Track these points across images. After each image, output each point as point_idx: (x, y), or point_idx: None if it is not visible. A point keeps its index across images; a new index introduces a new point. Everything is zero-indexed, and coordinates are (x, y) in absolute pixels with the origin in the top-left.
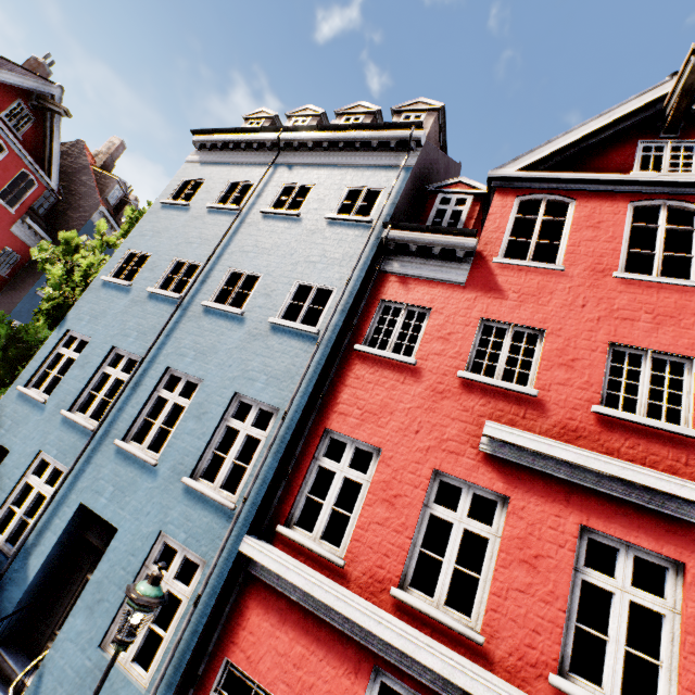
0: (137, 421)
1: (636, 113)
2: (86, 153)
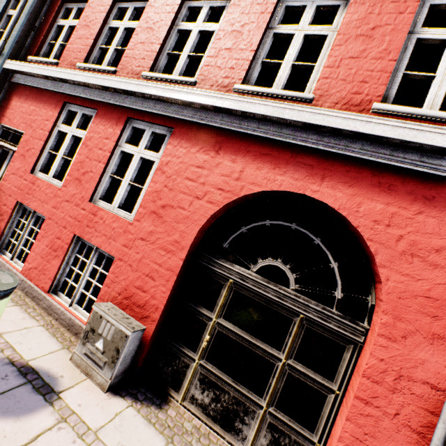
0: None
1: None
2: None
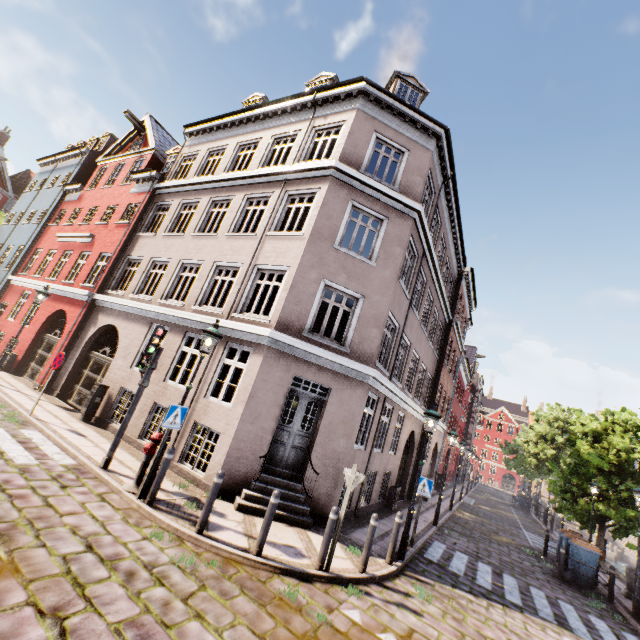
0: (0, 262)
1: (136, 131)
2: (32, 176)
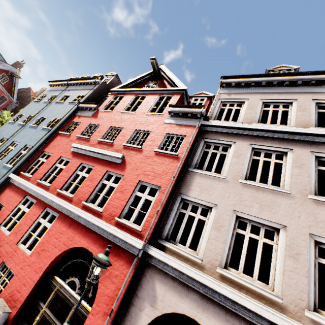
0: (1, 154)
1: (150, 74)
2: (31, 91)
